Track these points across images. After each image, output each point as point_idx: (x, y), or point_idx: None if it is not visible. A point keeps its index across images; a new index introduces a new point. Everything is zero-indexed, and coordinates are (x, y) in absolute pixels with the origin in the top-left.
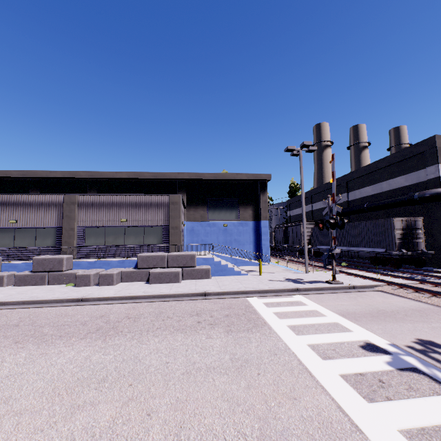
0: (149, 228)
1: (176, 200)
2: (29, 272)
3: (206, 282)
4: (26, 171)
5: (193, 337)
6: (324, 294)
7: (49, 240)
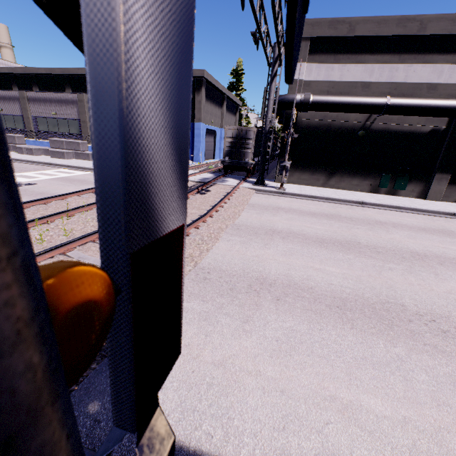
0: (71, 121)
1: (81, 99)
2: None
3: (76, 161)
4: (25, 68)
5: None
6: None
7: (22, 125)
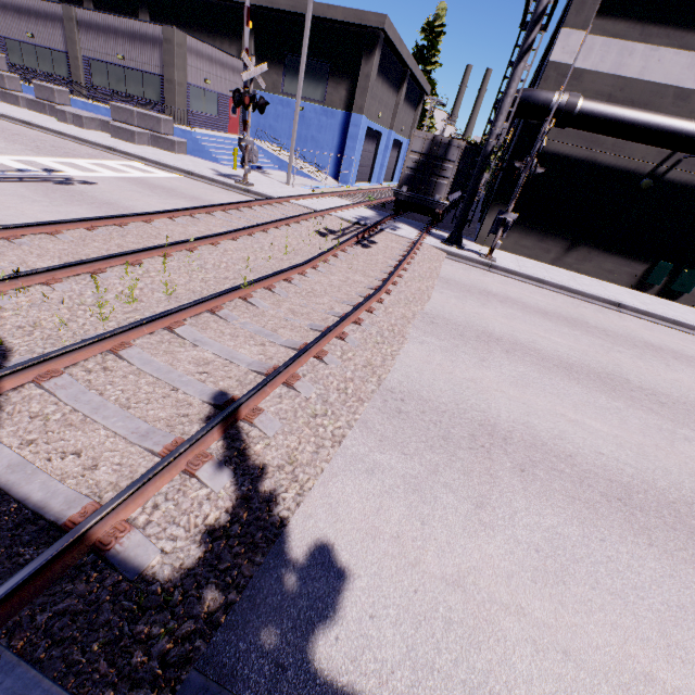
0: (147, 76)
1: (169, 37)
2: (35, 98)
3: (154, 151)
4: None
5: (1, 143)
6: (204, 184)
7: (64, 70)
